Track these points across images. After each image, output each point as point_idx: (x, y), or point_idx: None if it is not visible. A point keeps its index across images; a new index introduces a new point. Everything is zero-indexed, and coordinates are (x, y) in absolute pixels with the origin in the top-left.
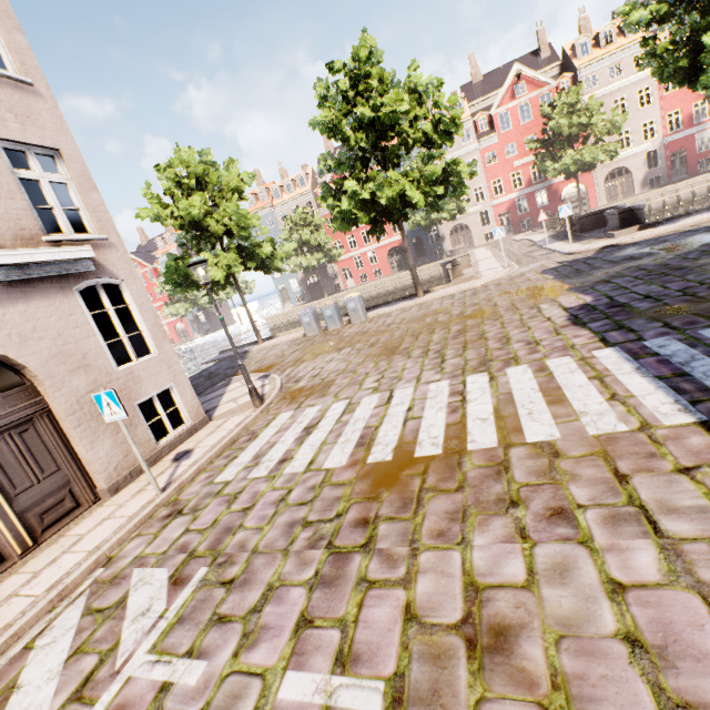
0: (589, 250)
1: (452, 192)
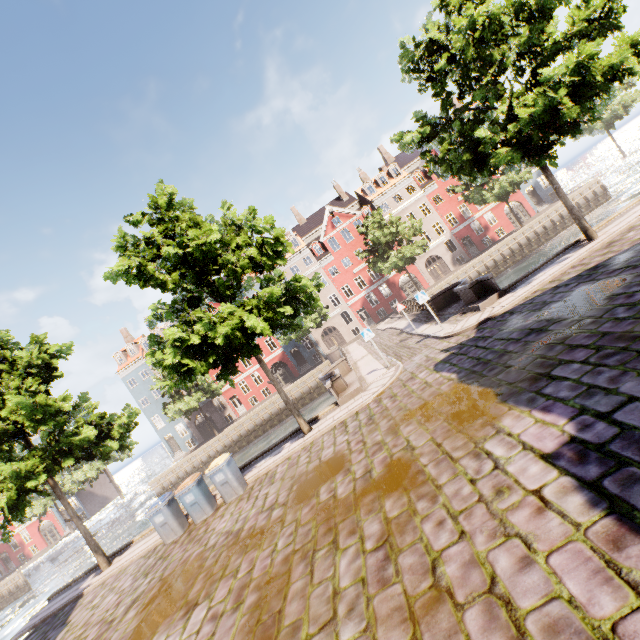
0: (467, 328)
1: (303, 308)
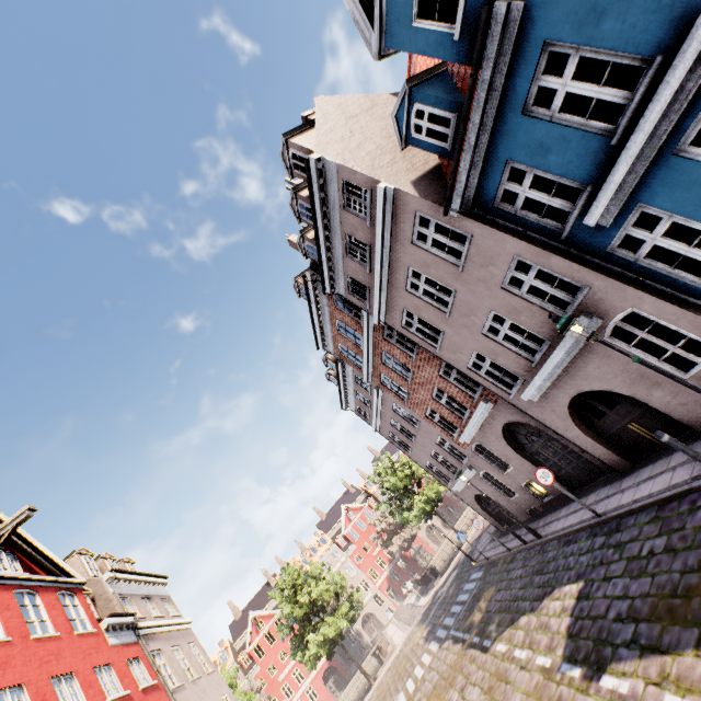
0: (429, 598)
1: (357, 608)
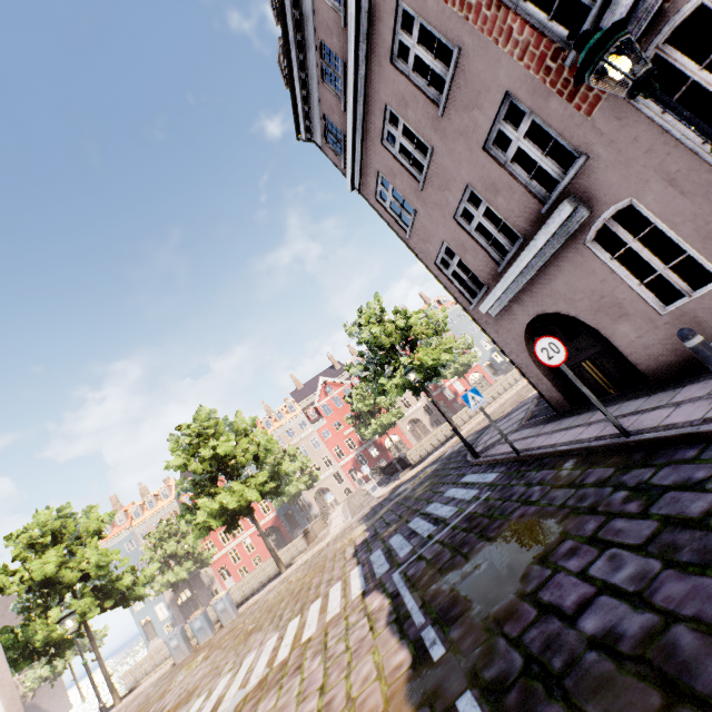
0: (387, 492)
1: (284, 481)
